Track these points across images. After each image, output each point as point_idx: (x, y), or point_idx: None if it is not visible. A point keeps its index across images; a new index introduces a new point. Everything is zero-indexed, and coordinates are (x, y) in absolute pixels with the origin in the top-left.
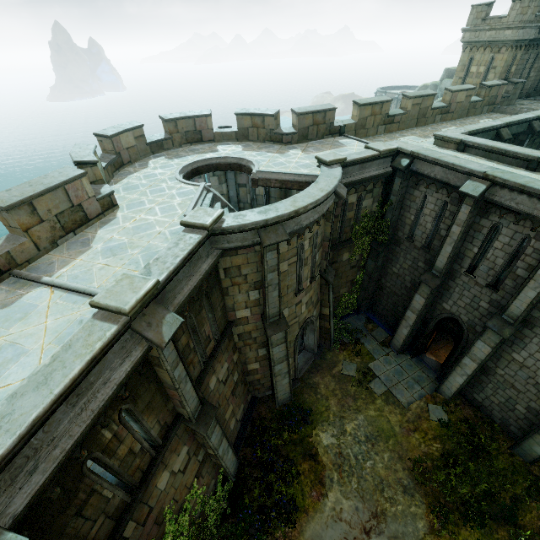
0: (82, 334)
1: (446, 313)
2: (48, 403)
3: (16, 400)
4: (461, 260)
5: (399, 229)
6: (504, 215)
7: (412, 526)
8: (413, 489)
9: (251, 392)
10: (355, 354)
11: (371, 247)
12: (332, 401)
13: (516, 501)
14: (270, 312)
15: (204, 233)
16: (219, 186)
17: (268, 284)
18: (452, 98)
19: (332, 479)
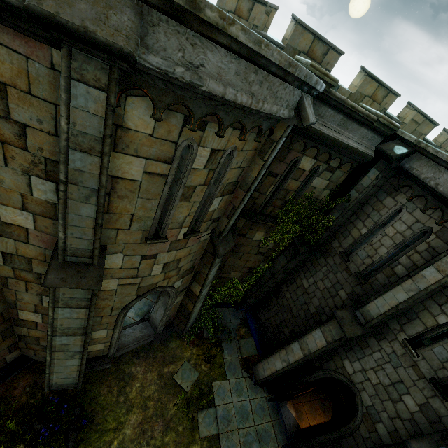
0: None
1: (344, 376)
2: None
3: None
4: (407, 320)
5: (337, 238)
6: None
7: None
8: None
9: (21, 349)
10: (205, 359)
11: (293, 242)
12: (134, 416)
13: None
14: (69, 242)
15: None
16: None
17: (70, 178)
18: (446, 142)
19: None
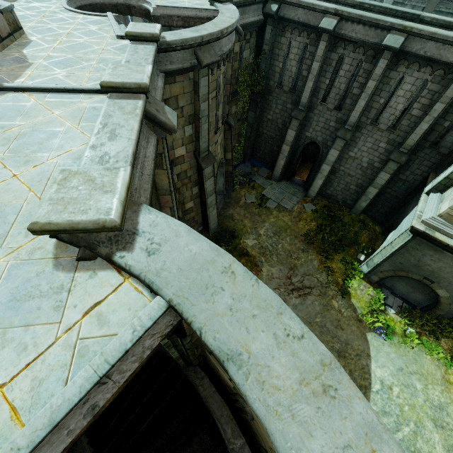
0: (112, 108)
1: (308, 139)
2: (134, 145)
3: (100, 148)
4: (317, 93)
5: (270, 79)
6: (347, 46)
7: (311, 265)
8: (307, 249)
9: None
10: (251, 189)
11: (250, 100)
12: (245, 221)
13: (356, 234)
14: (202, 147)
15: (155, 44)
16: None
17: (201, 116)
18: None
19: (262, 261)
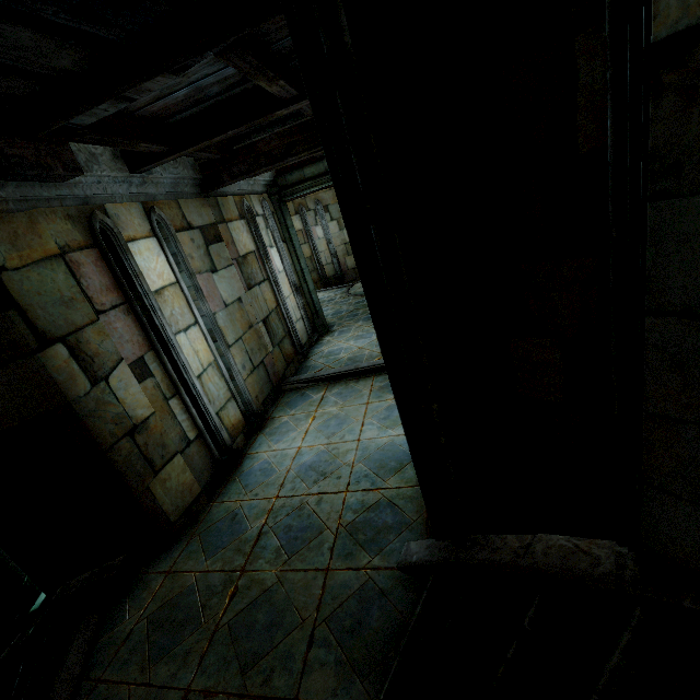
0: None
1: None
2: None
3: None
4: None
5: None
6: None
7: None
8: None
9: None
10: None
11: None
12: None
13: None
14: None
15: None
16: (340, 232)
17: None
18: None
19: None
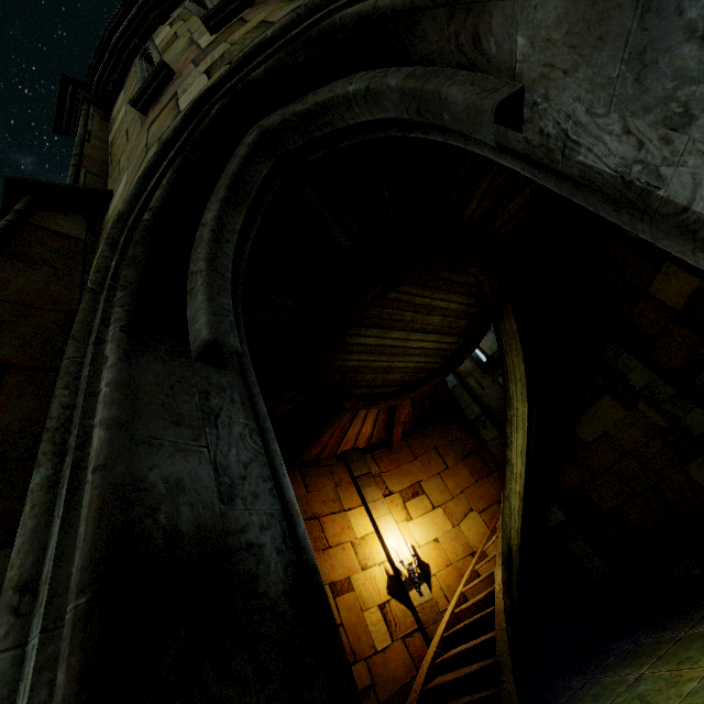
0: None
1: None
2: None
3: None
4: None
5: None
6: None
7: None
8: None
9: None
10: None
11: None
12: None
13: None
14: None
15: None
16: None
17: None
18: None
19: None
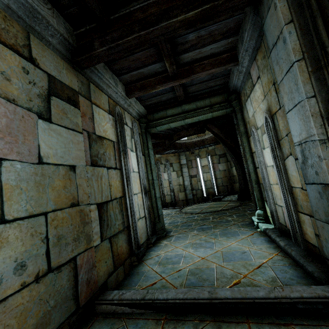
0: None
1: None
2: None
3: None
4: None
5: None
6: None
7: None
8: None
9: None
10: None
11: None
12: None
13: None
14: None
15: None
16: (177, 178)
17: None
18: None
19: None
